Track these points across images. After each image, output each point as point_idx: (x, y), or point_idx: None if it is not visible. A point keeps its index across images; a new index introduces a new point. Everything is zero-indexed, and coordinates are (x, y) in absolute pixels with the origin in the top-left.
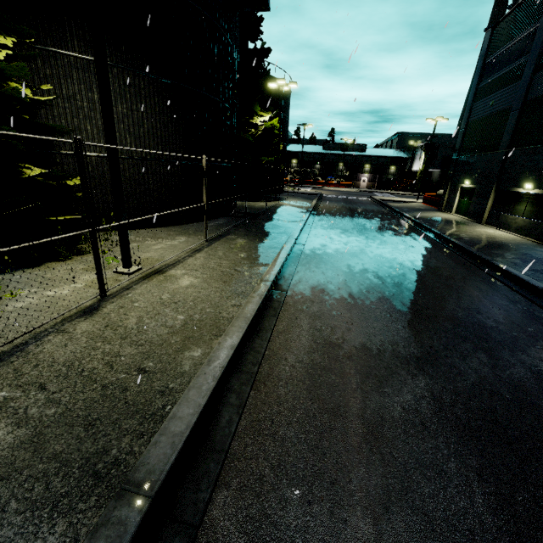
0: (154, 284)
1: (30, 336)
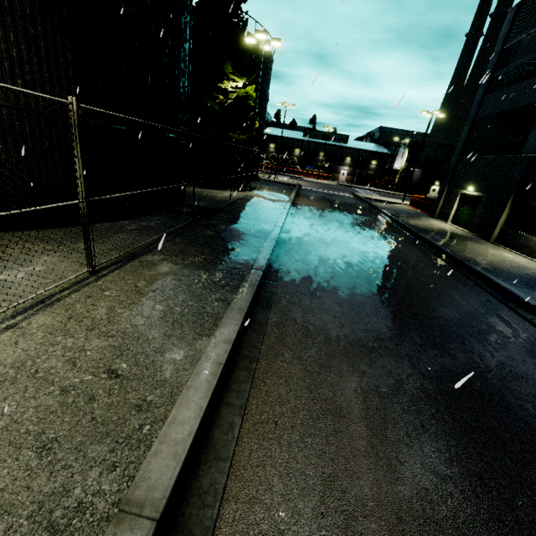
0: None
1: None
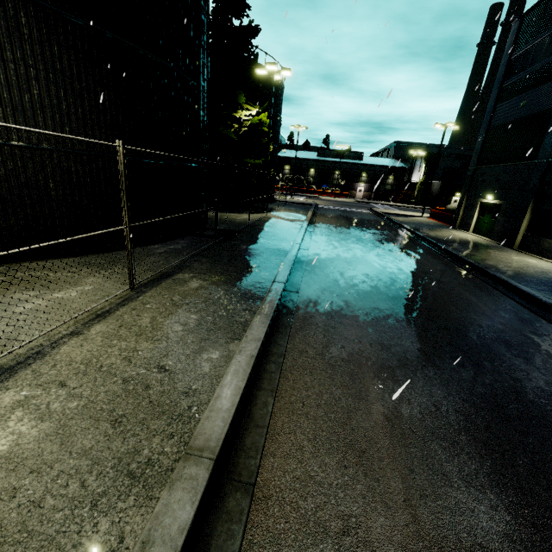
0: None
1: None
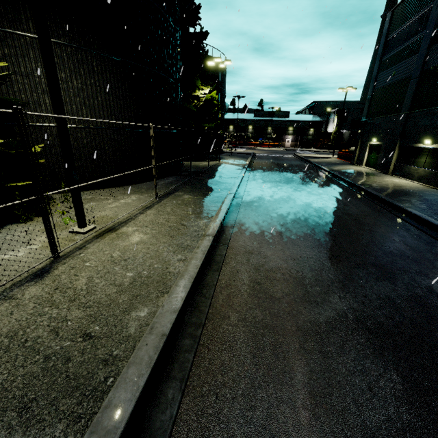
0: (106, 242)
1: None
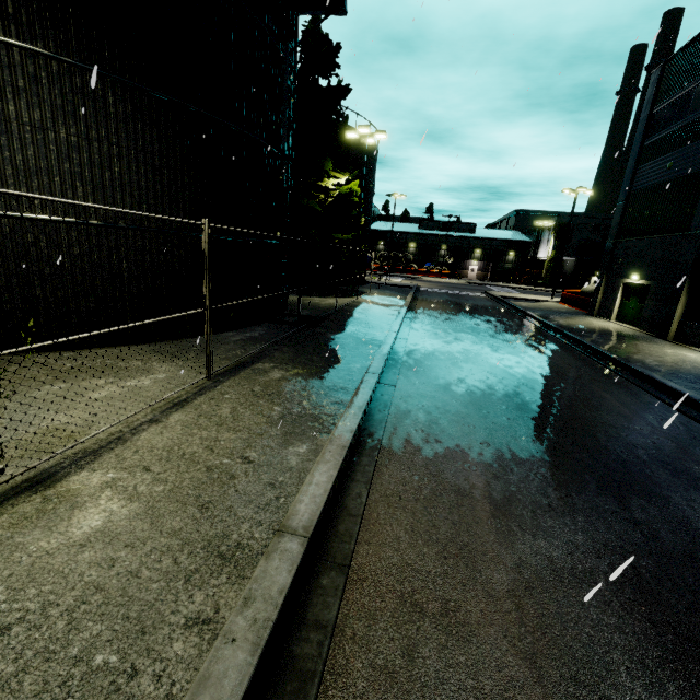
0: None
1: None
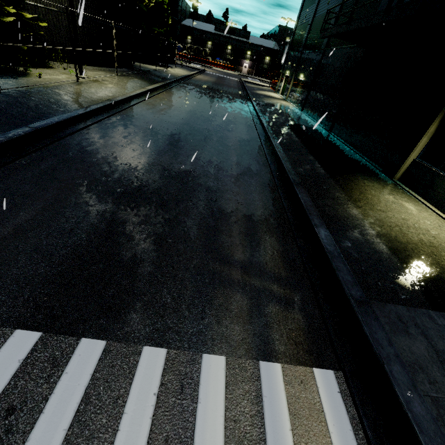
0: (97, 83)
1: (60, 84)
